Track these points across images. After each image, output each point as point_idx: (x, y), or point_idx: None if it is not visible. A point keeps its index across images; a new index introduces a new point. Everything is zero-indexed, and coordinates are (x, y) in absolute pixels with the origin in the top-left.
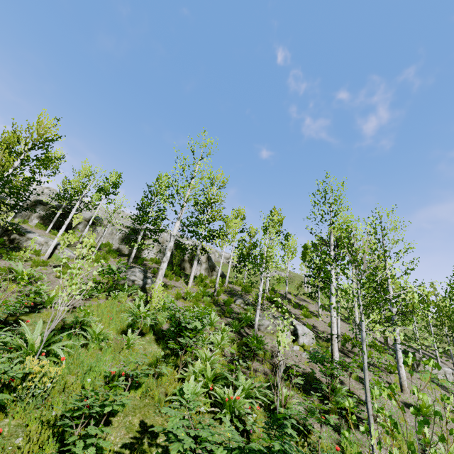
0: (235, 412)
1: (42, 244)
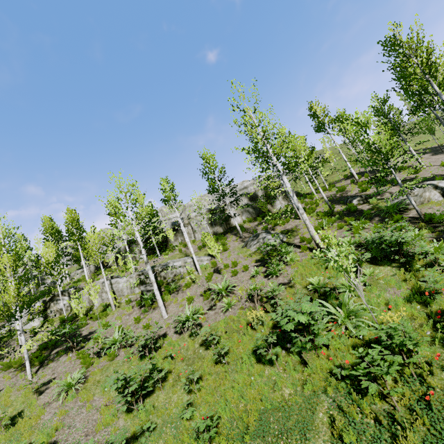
0: None
1: (183, 266)
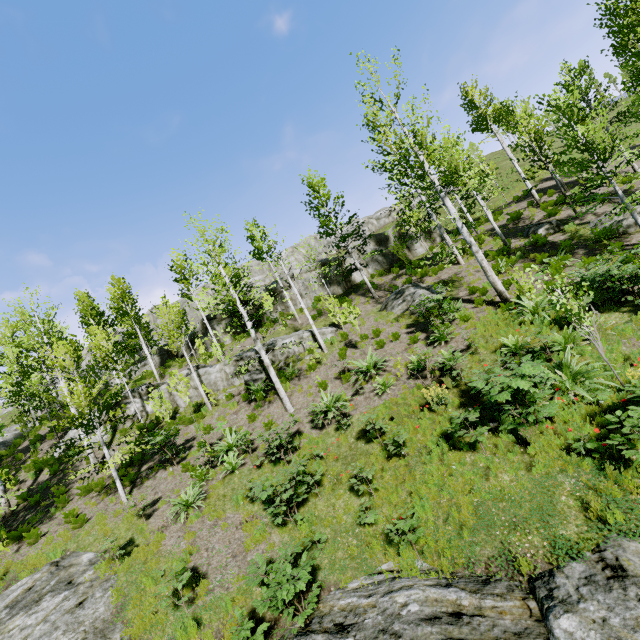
0: None
1: (297, 343)
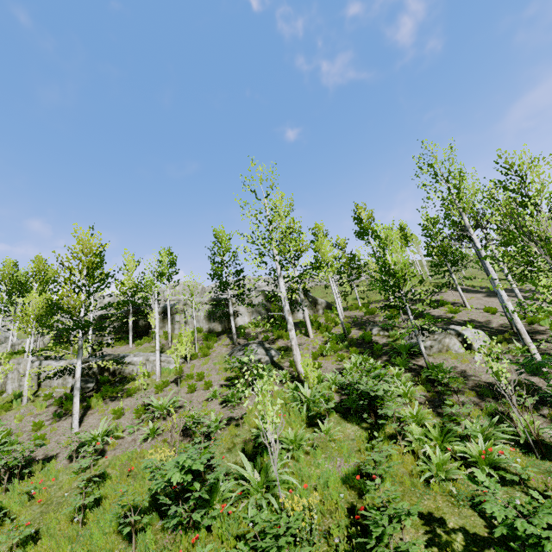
0: (492, 464)
1: (143, 363)
